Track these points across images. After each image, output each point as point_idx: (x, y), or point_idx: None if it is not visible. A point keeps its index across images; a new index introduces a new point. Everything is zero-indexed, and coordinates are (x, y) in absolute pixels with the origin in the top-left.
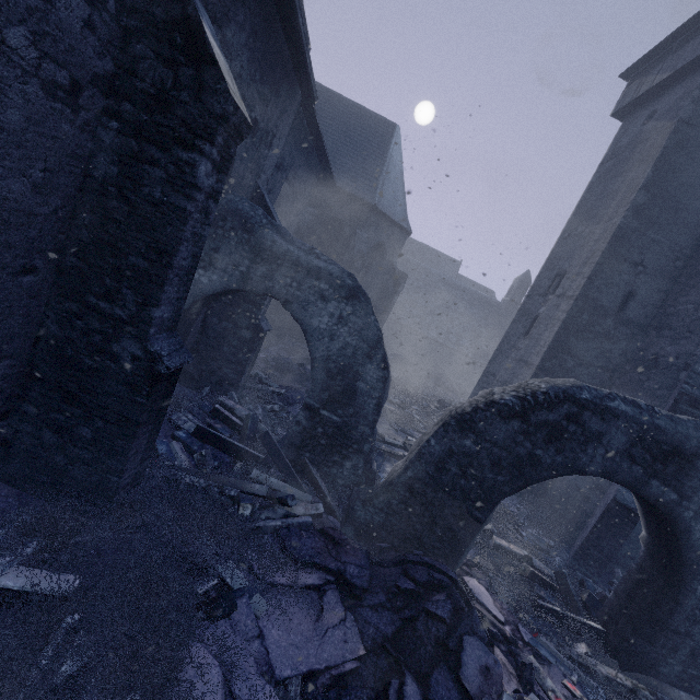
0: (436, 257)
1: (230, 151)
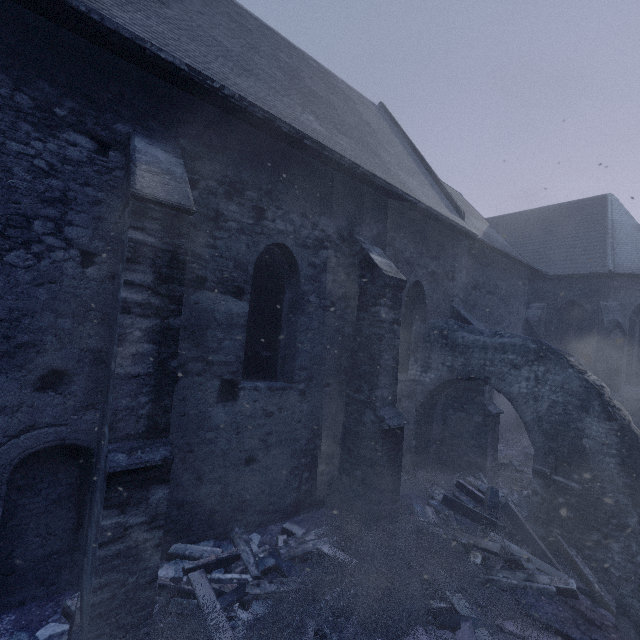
0: None
1: (398, 297)
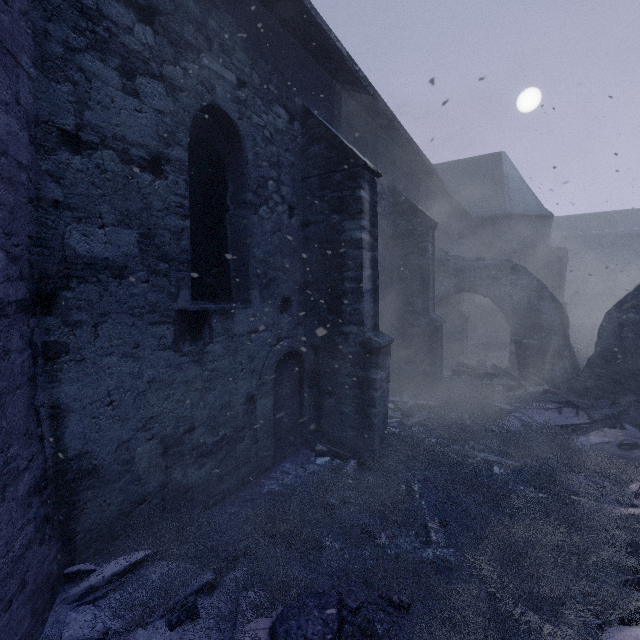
0: (607, 218)
1: (433, 236)
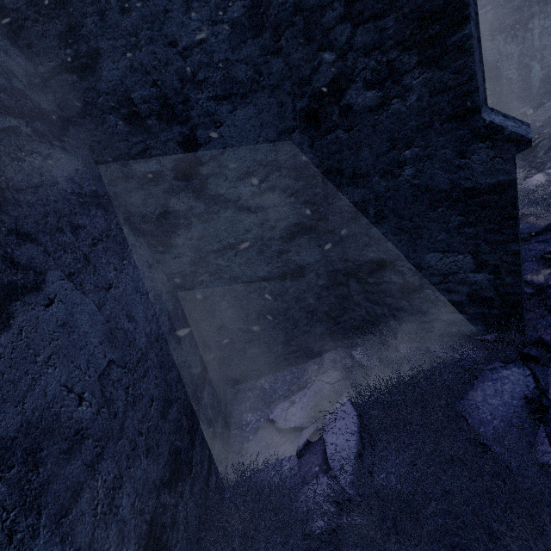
0: None
1: None
